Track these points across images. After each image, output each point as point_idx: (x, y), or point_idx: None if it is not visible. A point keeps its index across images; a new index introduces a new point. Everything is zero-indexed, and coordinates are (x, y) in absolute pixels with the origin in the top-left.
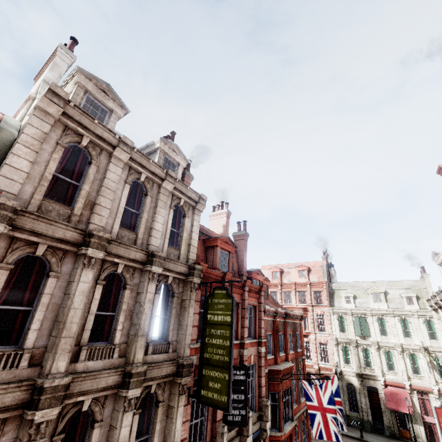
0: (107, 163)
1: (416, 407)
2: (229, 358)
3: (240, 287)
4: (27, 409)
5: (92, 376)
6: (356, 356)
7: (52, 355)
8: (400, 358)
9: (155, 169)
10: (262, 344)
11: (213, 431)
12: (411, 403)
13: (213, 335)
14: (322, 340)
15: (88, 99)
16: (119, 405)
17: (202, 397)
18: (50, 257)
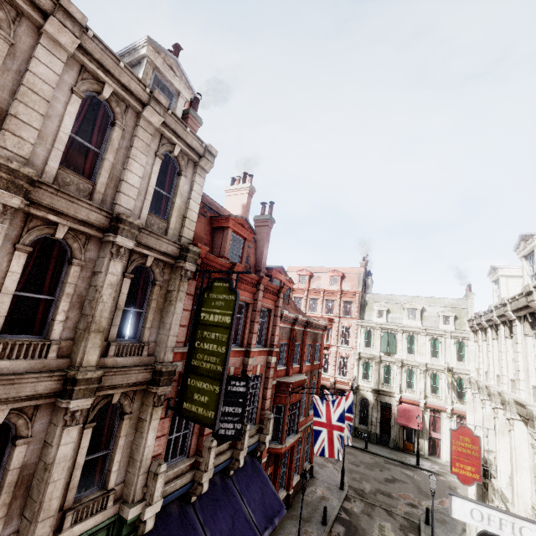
0: (33, 44)
1: (425, 424)
2: (223, 368)
3: (254, 285)
4: None
5: (6, 380)
6: (376, 372)
7: None
8: (422, 377)
9: (130, 82)
10: (273, 354)
11: (198, 445)
12: (422, 420)
13: (206, 338)
14: (344, 354)
15: None
16: (57, 418)
17: (184, 410)
18: None
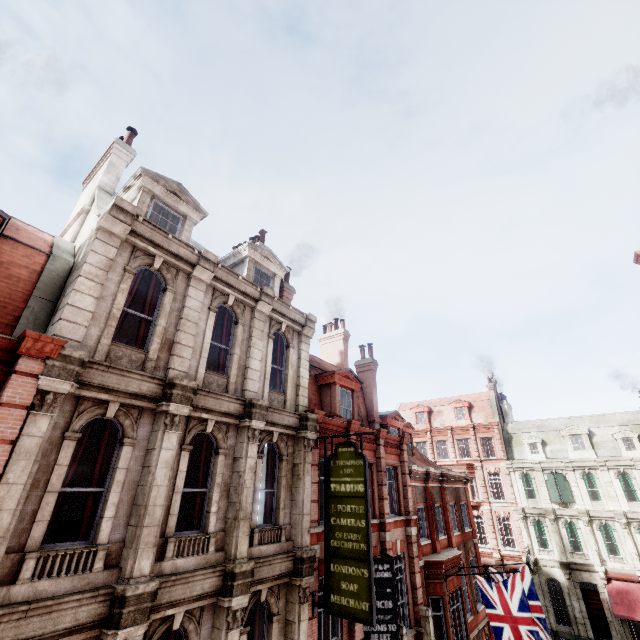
0: (185, 287)
1: None
2: (367, 546)
3: (372, 440)
4: (105, 628)
5: (183, 579)
6: (556, 534)
7: (133, 551)
8: (626, 535)
9: (246, 288)
10: (412, 524)
11: None
12: None
13: (341, 513)
14: (502, 513)
15: (155, 206)
16: (220, 621)
17: (333, 605)
18: (123, 419)
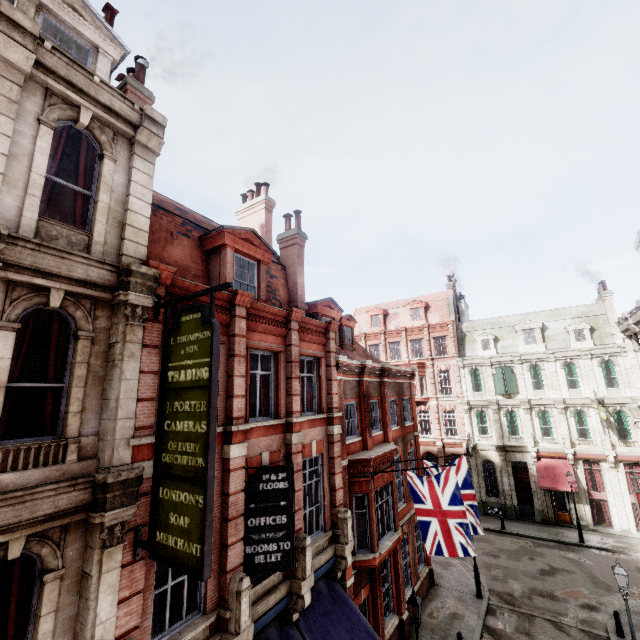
0: None
1: (580, 482)
2: (205, 461)
3: (281, 324)
4: None
5: None
6: (496, 422)
7: None
8: (562, 419)
9: None
10: (335, 422)
11: (221, 589)
12: (575, 477)
13: (177, 413)
14: (448, 407)
15: None
16: None
17: (158, 546)
18: None
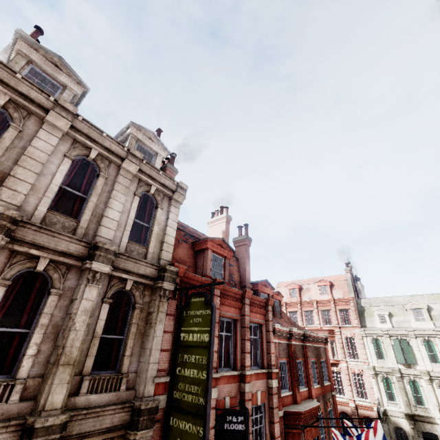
0: (37, 130)
1: None
2: (205, 400)
3: (238, 299)
4: None
5: None
6: (401, 390)
7: None
8: None
9: (111, 145)
10: (273, 376)
11: None
12: None
13: (186, 363)
14: (356, 370)
15: (35, 73)
16: None
17: None
18: None
